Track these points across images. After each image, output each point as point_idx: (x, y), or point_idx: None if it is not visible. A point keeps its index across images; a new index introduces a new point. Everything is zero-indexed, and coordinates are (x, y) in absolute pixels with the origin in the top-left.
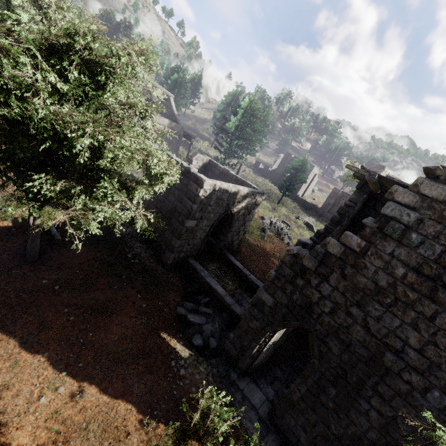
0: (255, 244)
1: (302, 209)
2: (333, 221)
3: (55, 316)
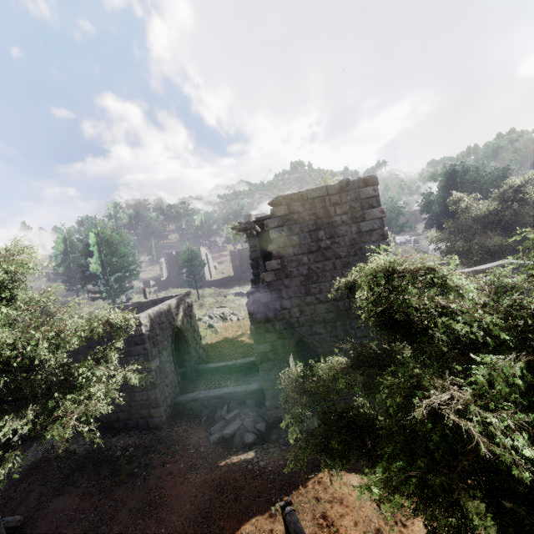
0: (216, 342)
1: (222, 287)
2: (254, 267)
3: None
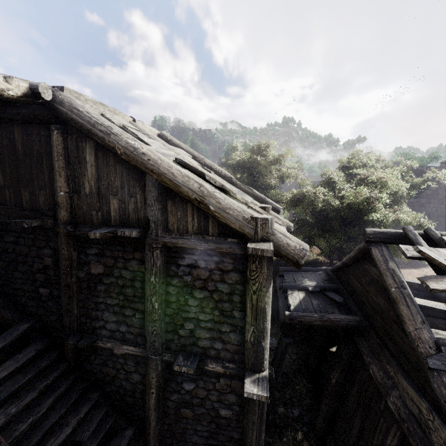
0: None
1: None
2: None
3: None
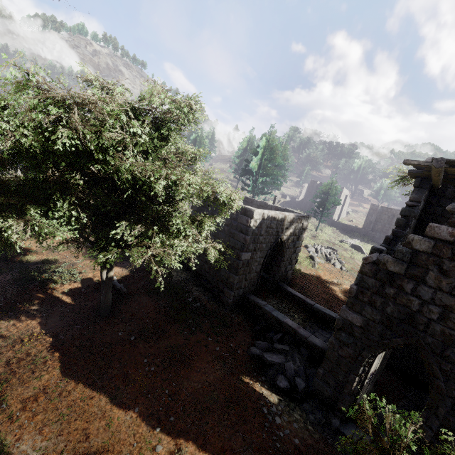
0: (308, 274)
1: (343, 232)
2: (399, 224)
3: (137, 368)
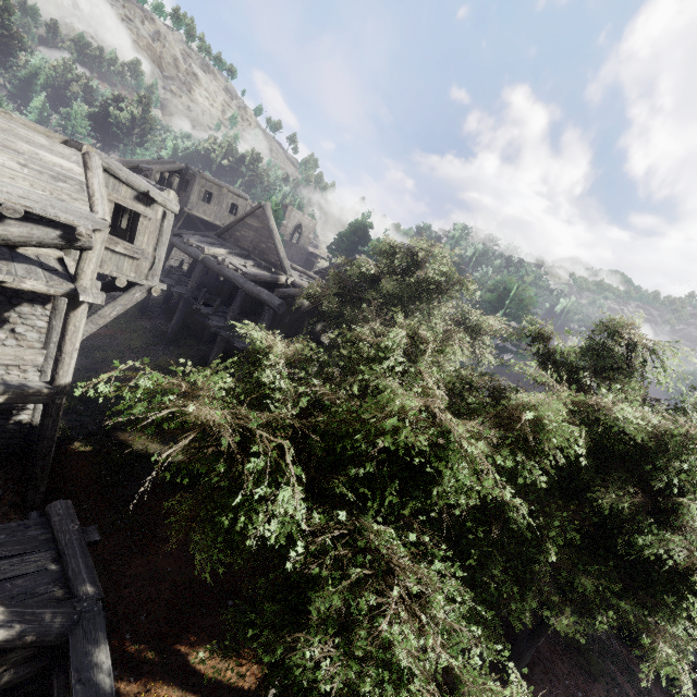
0: None
1: None
2: None
3: None
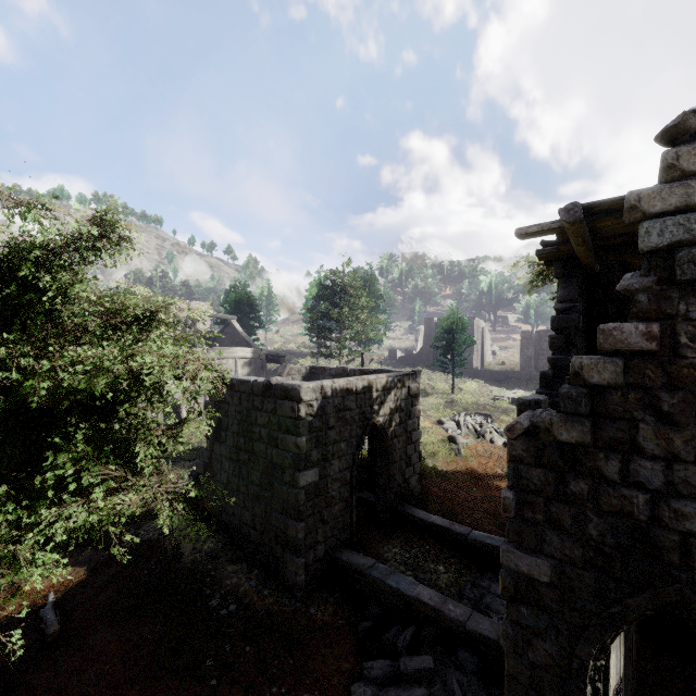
0: (450, 471)
1: (494, 384)
2: (556, 347)
3: None
